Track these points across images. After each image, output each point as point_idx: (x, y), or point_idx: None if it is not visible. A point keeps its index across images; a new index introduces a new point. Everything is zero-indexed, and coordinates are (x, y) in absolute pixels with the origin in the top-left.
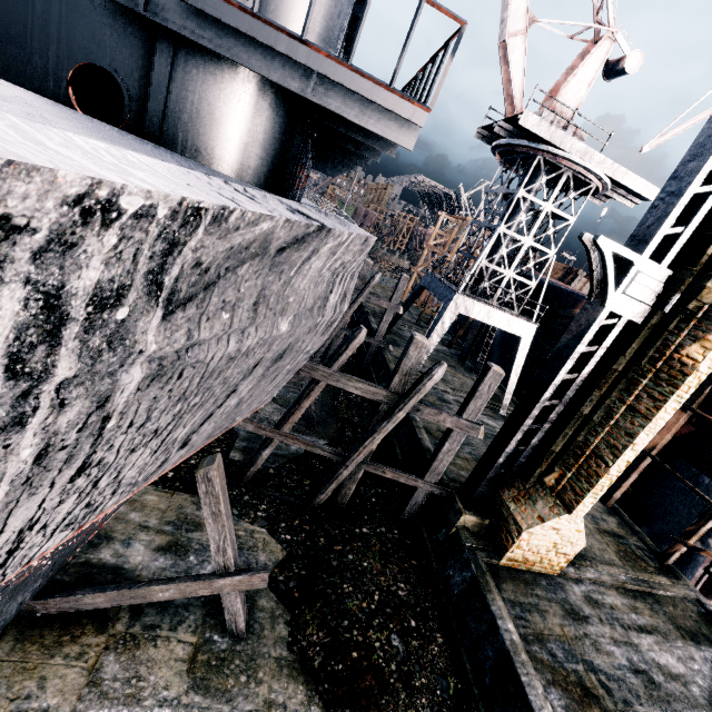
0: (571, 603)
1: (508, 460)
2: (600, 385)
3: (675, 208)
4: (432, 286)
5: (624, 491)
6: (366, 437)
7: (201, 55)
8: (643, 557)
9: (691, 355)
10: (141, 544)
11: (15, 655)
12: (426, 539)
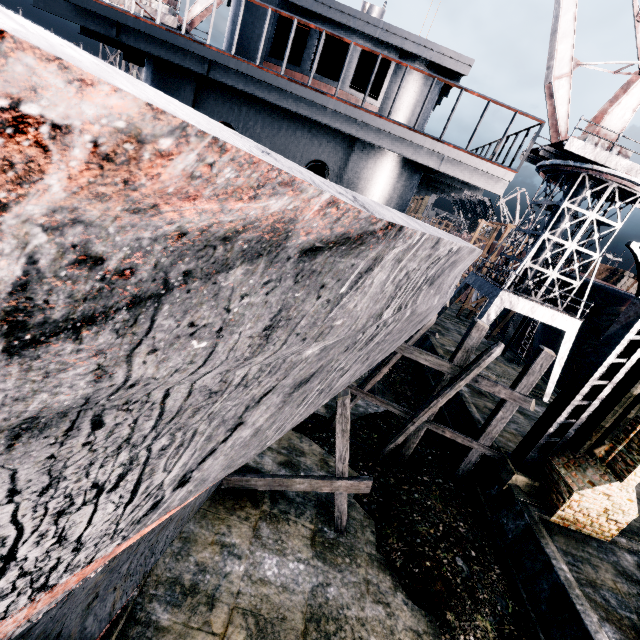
0: (623, 567)
1: (558, 431)
2: None
3: None
4: (477, 284)
5: None
6: (431, 400)
7: (376, 150)
8: None
9: None
10: (269, 458)
11: (212, 509)
12: (479, 492)
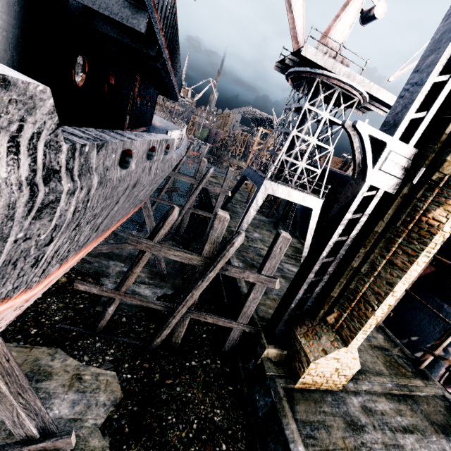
0: (351, 415)
1: (300, 303)
2: (365, 244)
3: (419, 95)
4: (250, 175)
5: (387, 314)
6: (187, 293)
7: None
8: (403, 365)
9: (436, 217)
10: None
11: None
12: (241, 367)
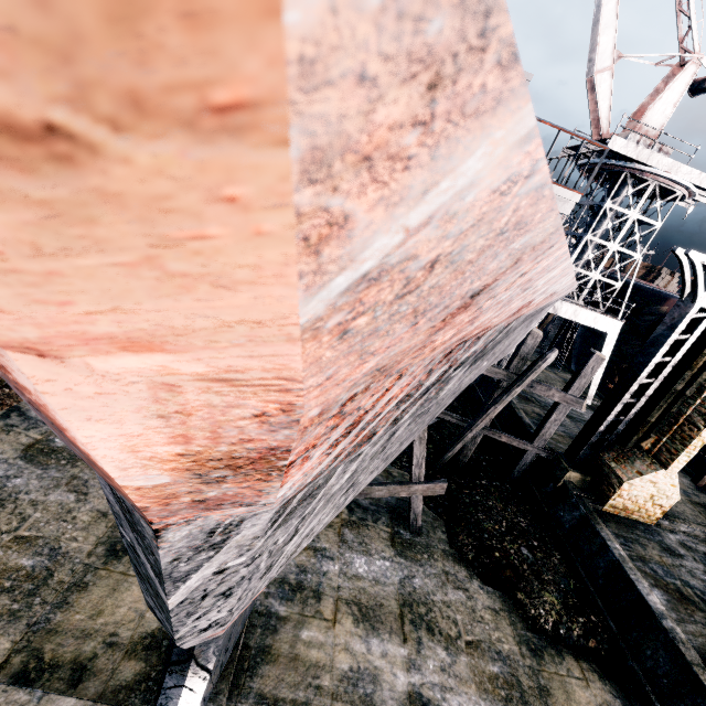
0: (667, 544)
1: (607, 429)
2: (691, 366)
3: None
4: None
5: None
6: (489, 407)
7: None
8: None
9: None
10: None
11: None
12: (535, 491)
